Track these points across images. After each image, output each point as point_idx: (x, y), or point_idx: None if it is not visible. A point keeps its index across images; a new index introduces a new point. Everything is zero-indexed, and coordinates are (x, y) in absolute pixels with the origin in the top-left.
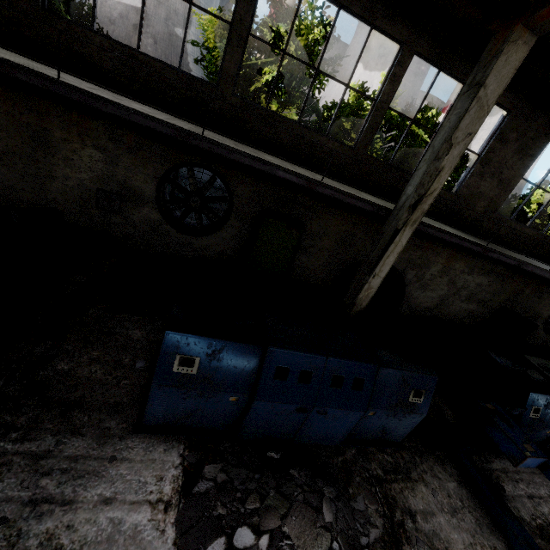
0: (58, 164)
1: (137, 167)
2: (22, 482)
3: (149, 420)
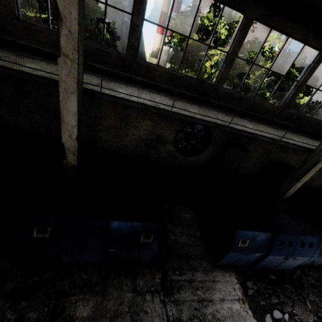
0: (130, 129)
1: (167, 127)
2: (192, 293)
3: (220, 263)
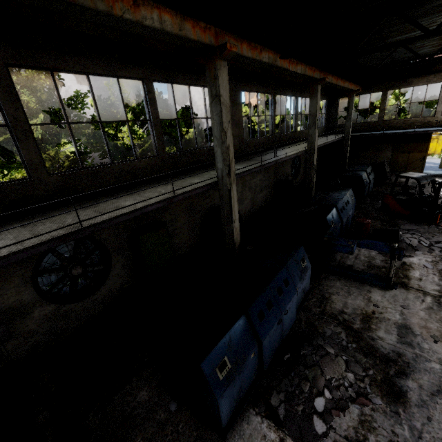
0: None
1: (1, 288)
2: None
3: (225, 423)
